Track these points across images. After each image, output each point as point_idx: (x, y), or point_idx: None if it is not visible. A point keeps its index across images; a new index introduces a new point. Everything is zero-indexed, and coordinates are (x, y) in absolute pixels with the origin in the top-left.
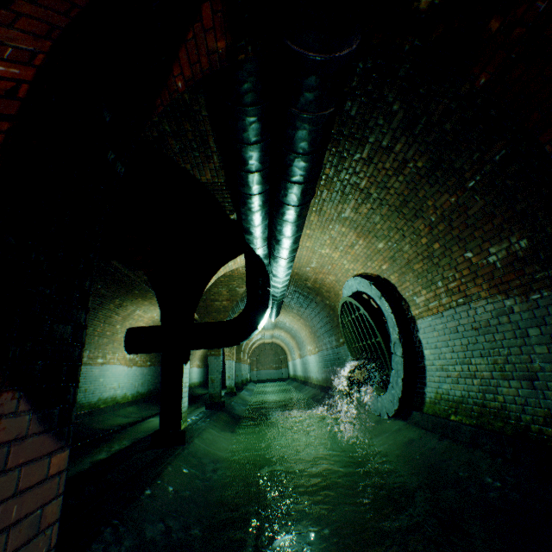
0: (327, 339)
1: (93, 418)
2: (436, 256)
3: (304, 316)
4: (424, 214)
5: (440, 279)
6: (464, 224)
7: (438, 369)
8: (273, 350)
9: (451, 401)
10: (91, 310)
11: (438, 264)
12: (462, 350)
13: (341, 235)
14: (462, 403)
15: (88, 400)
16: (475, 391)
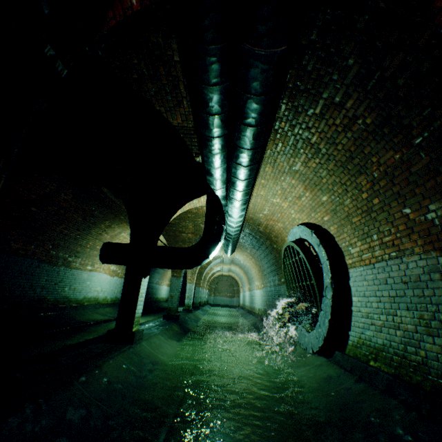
0: (271, 277)
1: (77, 311)
2: (375, 211)
3: (255, 256)
4: (368, 170)
5: (376, 232)
6: (406, 181)
7: (364, 316)
8: (229, 282)
9: (372, 347)
10: (86, 226)
11: (376, 218)
12: (389, 301)
13: (290, 186)
14: (383, 351)
15: (75, 297)
16: (397, 341)
